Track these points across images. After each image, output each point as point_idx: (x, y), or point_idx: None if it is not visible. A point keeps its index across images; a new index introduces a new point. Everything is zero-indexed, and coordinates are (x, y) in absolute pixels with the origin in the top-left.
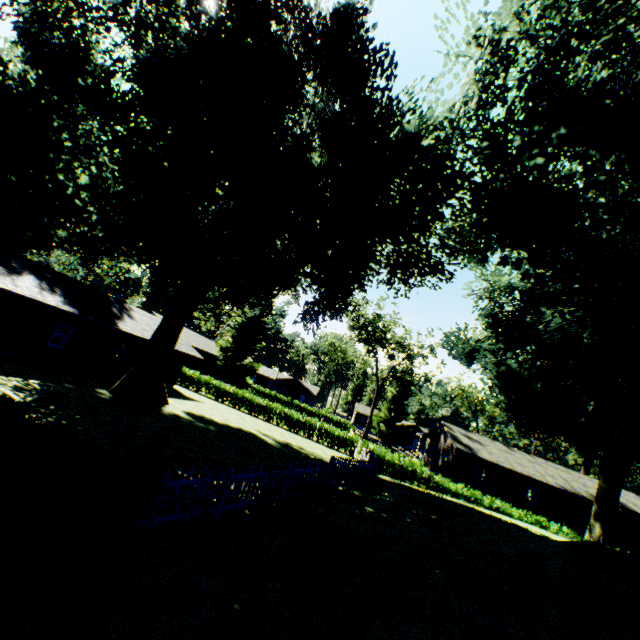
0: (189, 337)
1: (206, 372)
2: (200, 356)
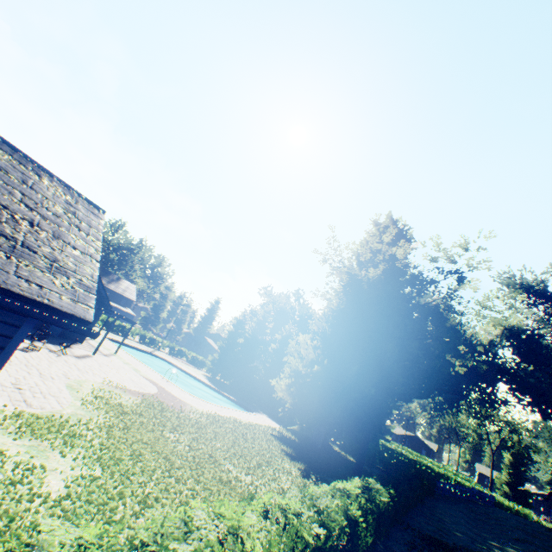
0: None
1: None
2: None
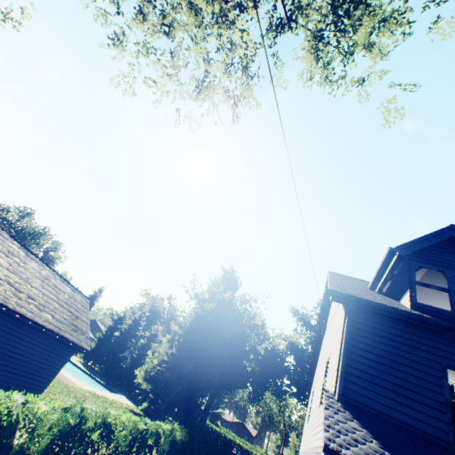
0: None
1: None
2: None
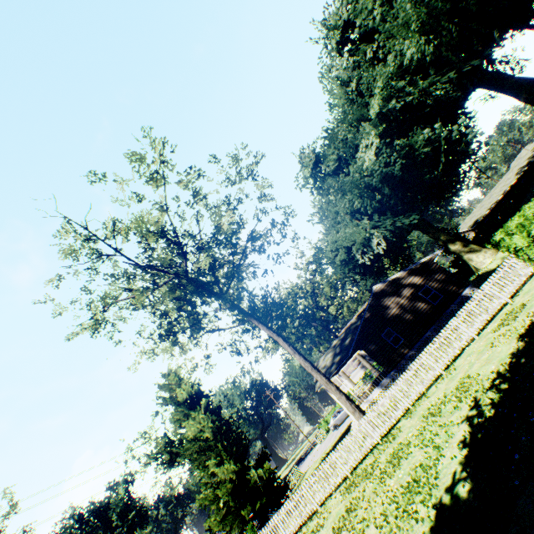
0: None
1: None
2: None
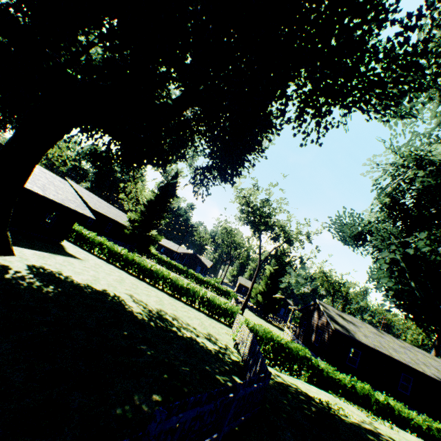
0: (100, 205)
1: (116, 238)
2: (92, 216)
